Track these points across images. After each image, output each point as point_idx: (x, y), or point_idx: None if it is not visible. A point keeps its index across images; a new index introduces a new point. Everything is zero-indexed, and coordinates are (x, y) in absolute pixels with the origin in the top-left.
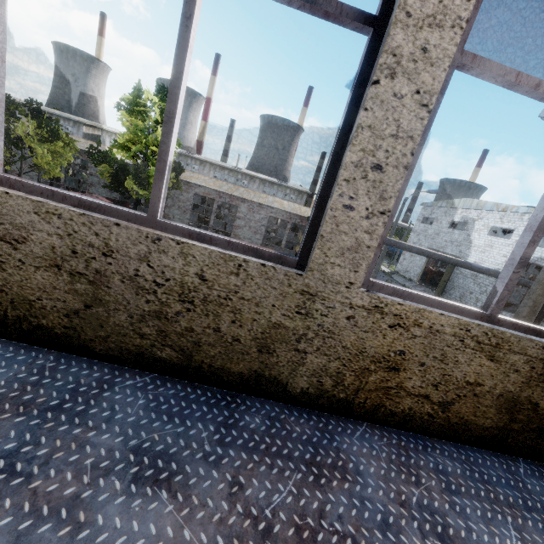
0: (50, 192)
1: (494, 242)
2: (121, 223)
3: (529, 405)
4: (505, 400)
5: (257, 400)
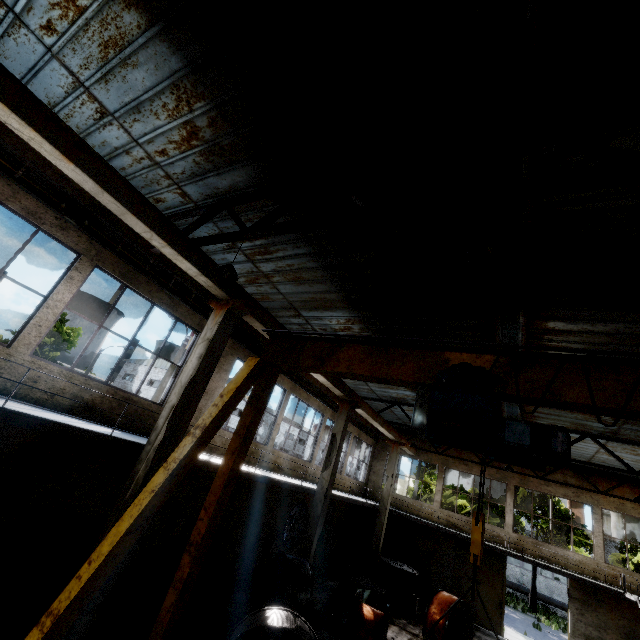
0: None
1: None
2: None
3: (81, 397)
4: (73, 395)
5: None
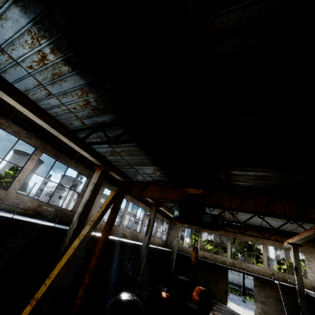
0: None
1: None
2: None
3: (37, 210)
4: (34, 209)
5: None
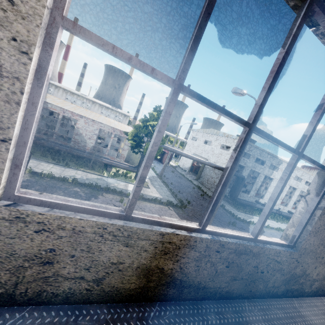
0: None
1: (222, 152)
2: None
3: (158, 270)
4: (141, 270)
5: None
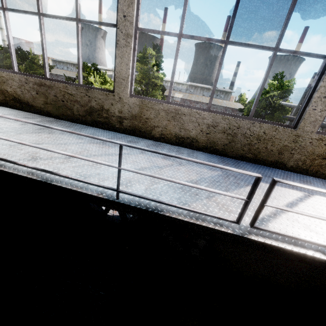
0: (224, 113)
1: None
2: (244, 120)
3: None
4: None
5: (276, 169)
